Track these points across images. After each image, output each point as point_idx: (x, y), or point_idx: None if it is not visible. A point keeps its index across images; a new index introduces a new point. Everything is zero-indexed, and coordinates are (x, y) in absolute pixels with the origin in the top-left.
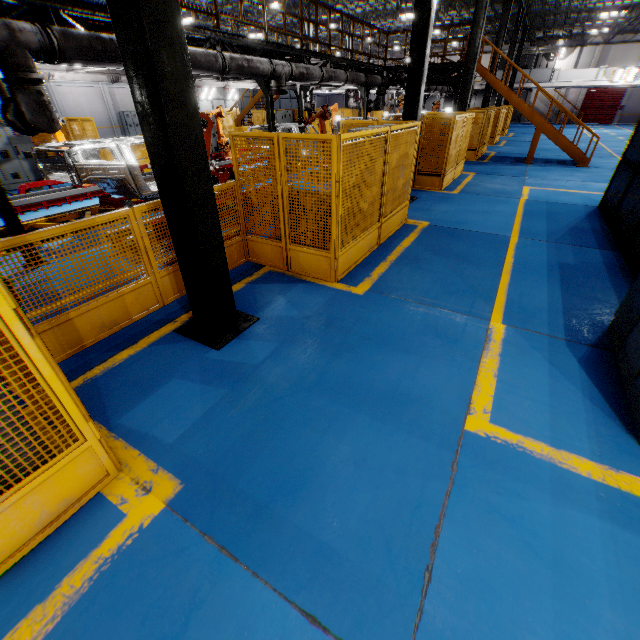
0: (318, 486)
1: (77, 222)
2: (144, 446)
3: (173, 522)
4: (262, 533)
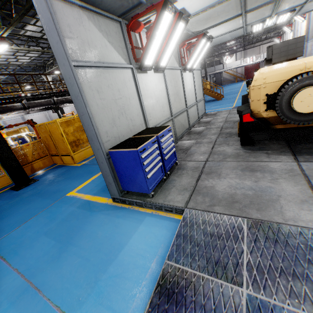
0: (11, 216)
1: None
2: None
3: None
4: None
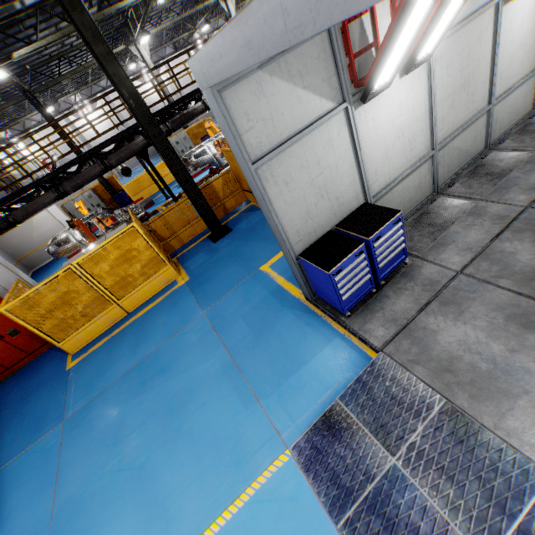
0: (213, 281)
1: (173, 205)
2: (186, 270)
3: (185, 285)
4: (198, 289)
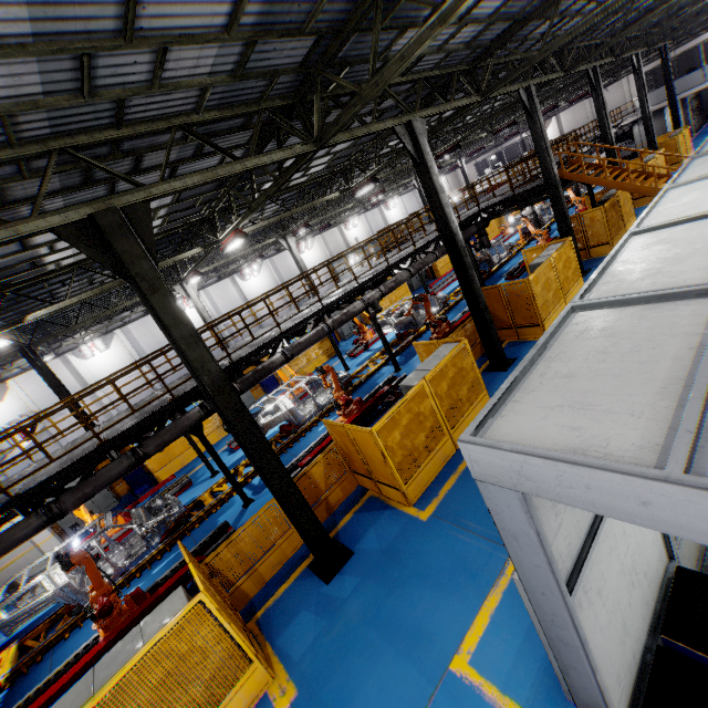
0: (356, 701)
1: (252, 518)
2: (285, 661)
3: None
4: None
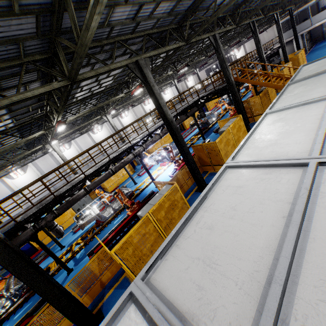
0: None
1: (47, 304)
2: None
3: None
4: None
